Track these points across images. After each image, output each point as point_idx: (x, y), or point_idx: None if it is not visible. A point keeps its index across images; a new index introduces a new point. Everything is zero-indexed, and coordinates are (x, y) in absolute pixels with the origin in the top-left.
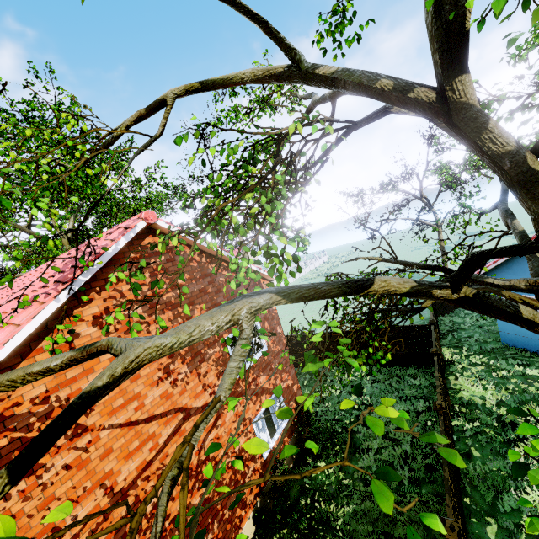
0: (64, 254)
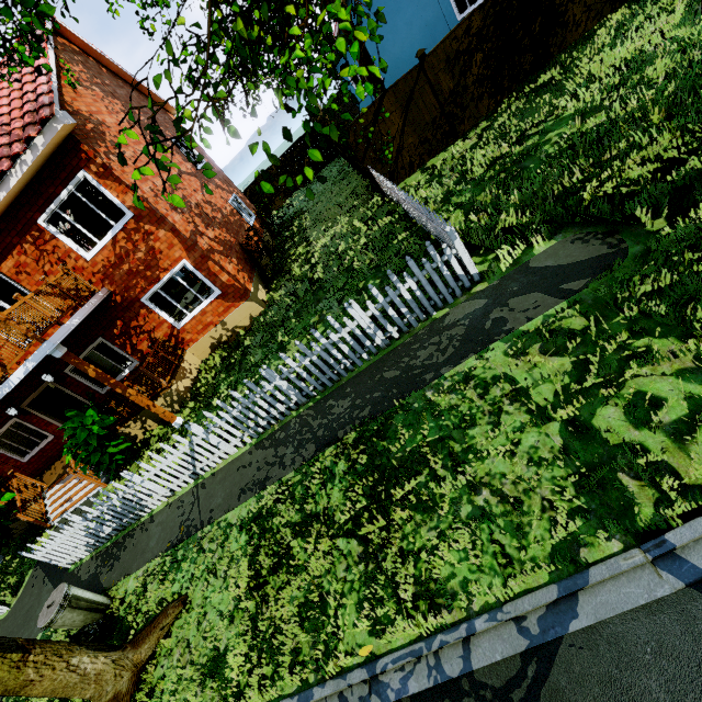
0: None
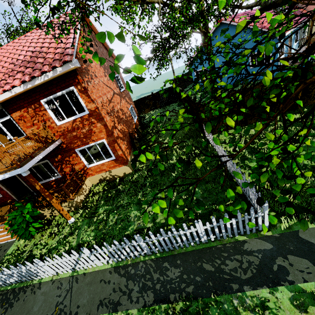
0: (32, 31)
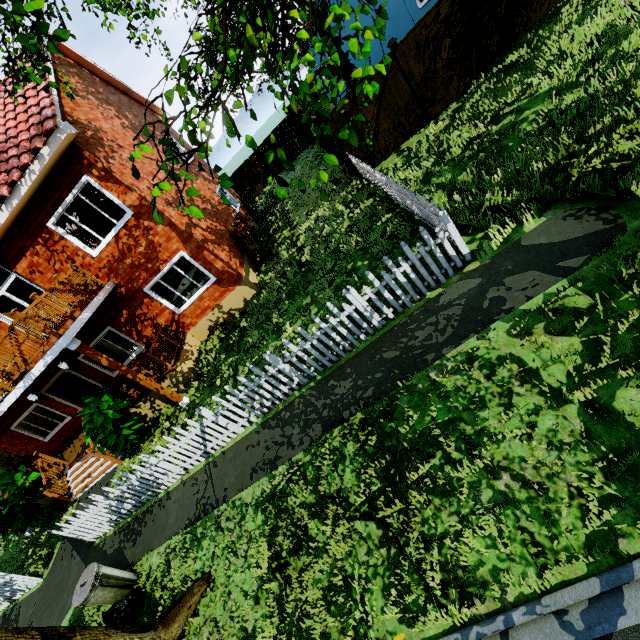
0: None
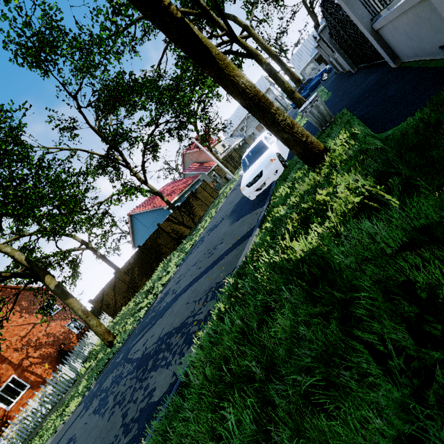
0: None
